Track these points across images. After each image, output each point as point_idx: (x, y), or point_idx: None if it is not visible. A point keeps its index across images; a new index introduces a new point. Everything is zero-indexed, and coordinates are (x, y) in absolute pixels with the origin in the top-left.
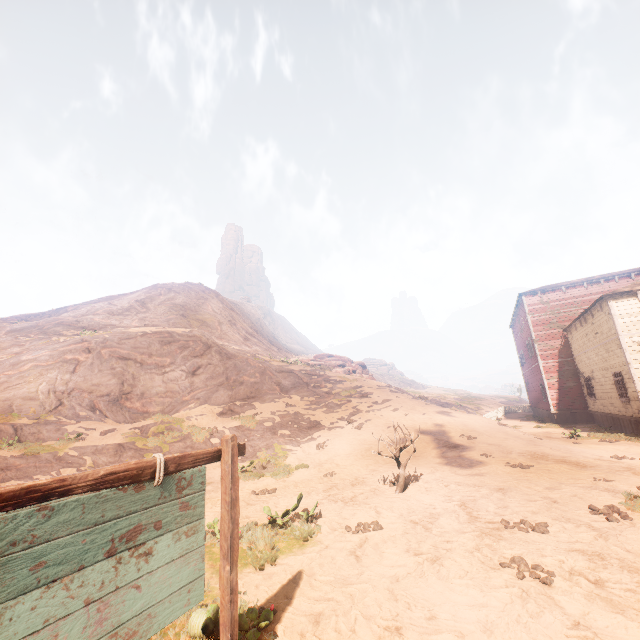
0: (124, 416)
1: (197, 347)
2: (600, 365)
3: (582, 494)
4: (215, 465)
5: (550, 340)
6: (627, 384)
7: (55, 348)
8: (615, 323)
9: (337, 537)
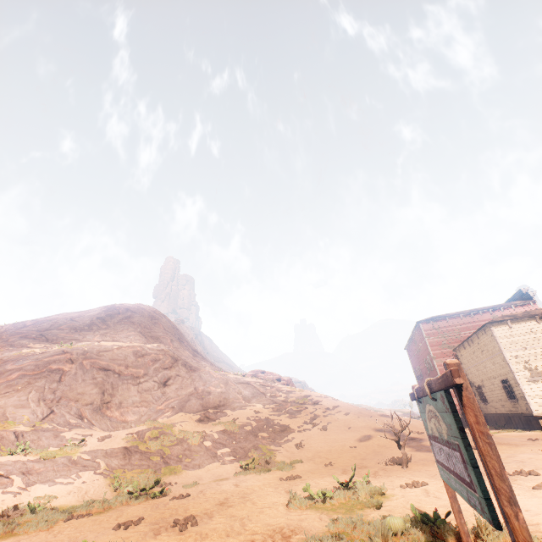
0: (106, 424)
1: (166, 360)
2: (489, 375)
3: (534, 458)
4: (216, 465)
5: (444, 357)
6: (514, 388)
7: (39, 358)
8: (498, 342)
9: (402, 491)
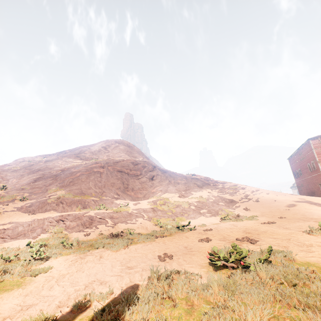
0: (130, 198)
1: (149, 166)
2: None
3: None
4: (203, 218)
5: None
6: None
7: (86, 166)
8: None
9: None
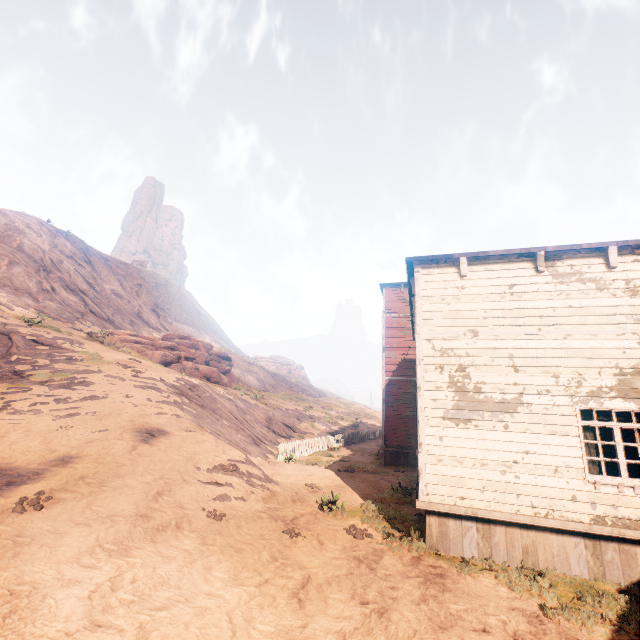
0: None
1: None
2: None
3: None
4: None
5: (402, 350)
6: None
7: None
8: (416, 310)
9: None
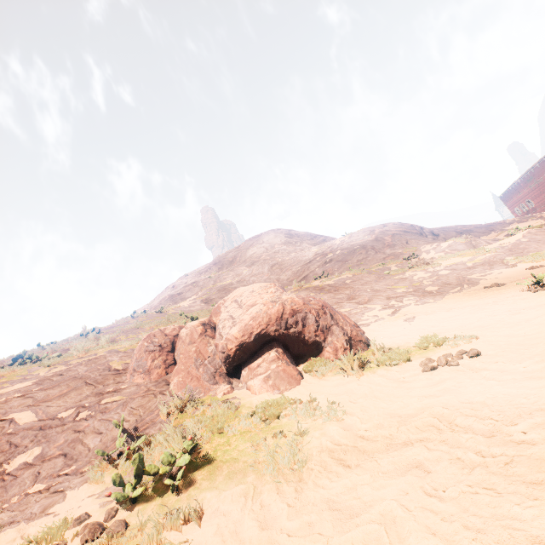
0: None
1: (414, 225)
2: None
3: None
4: None
5: None
6: None
7: (369, 234)
8: None
9: None
